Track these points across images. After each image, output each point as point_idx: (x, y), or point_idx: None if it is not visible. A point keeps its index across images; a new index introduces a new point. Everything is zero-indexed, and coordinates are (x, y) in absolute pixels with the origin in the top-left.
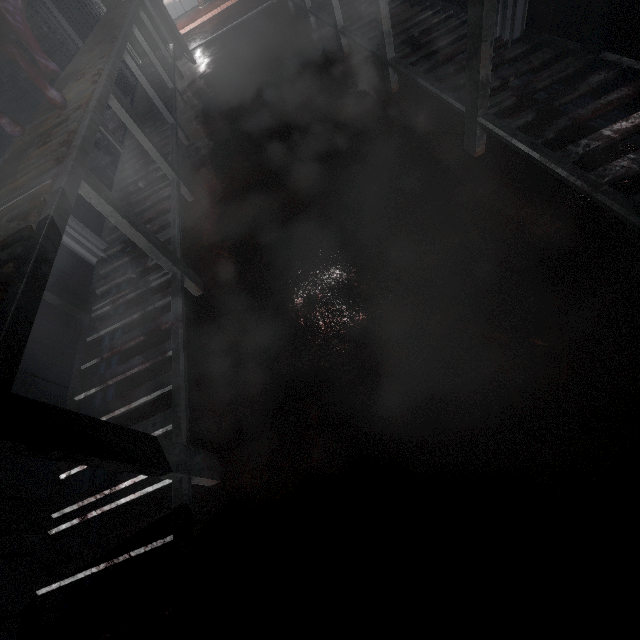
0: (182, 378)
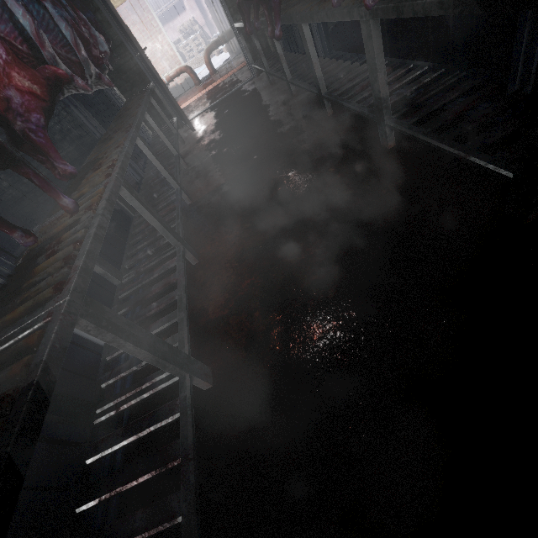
0: None
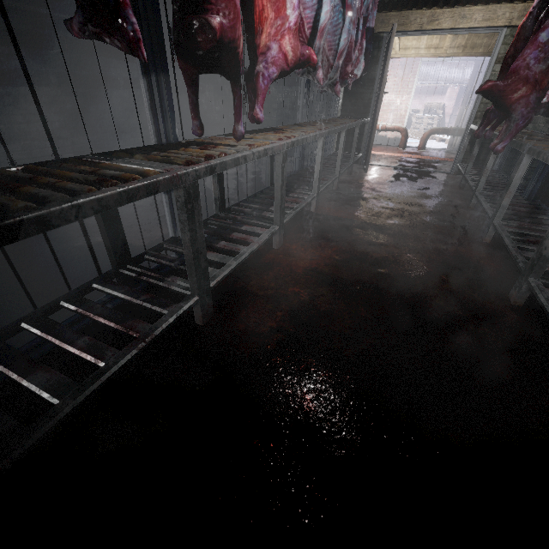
0: (73, 404)
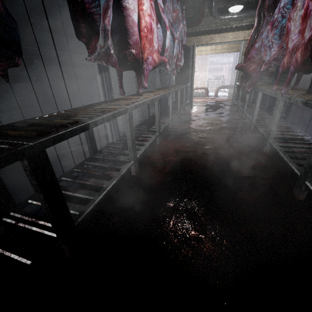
0: (99, 198)
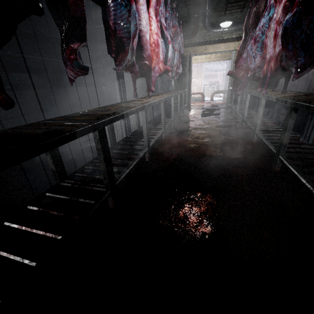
0: (128, 170)
